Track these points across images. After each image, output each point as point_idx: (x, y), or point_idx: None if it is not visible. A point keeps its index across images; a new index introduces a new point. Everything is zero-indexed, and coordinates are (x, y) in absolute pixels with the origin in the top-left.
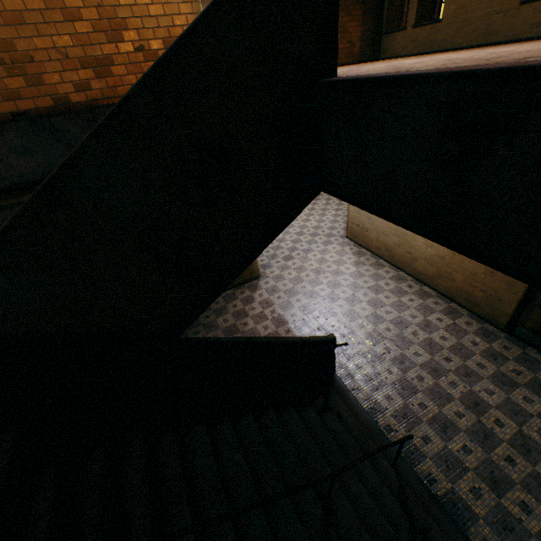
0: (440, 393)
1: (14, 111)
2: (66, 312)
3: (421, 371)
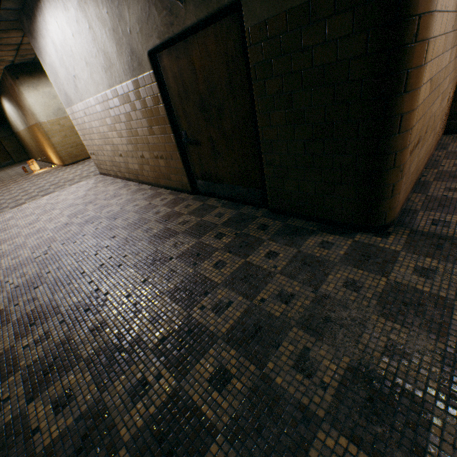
0: (72, 276)
1: None
2: None
3: (69, 260)
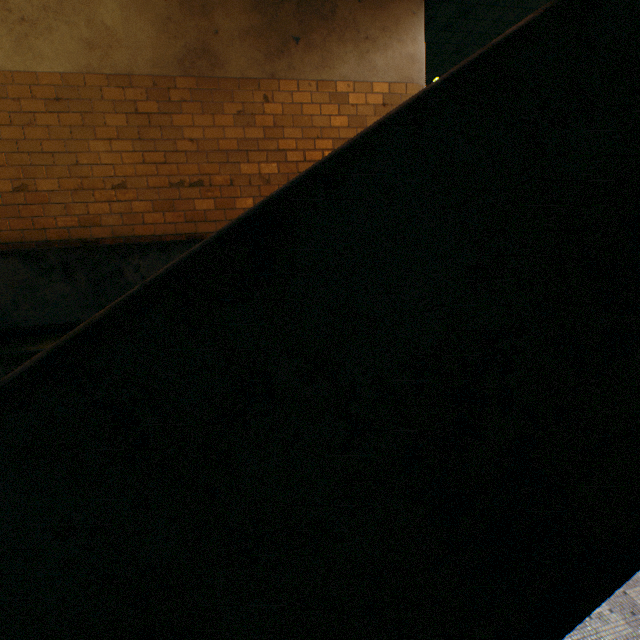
0: None
1: (191, 232)
2: (137, 632)
3: None
